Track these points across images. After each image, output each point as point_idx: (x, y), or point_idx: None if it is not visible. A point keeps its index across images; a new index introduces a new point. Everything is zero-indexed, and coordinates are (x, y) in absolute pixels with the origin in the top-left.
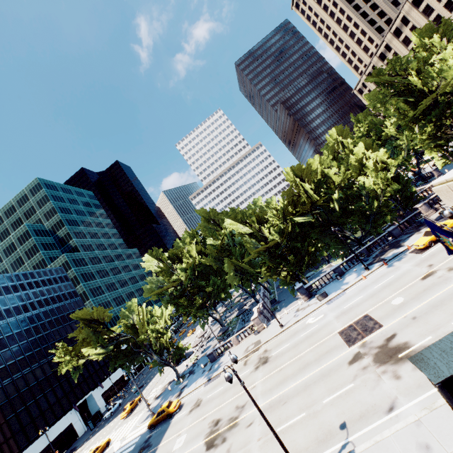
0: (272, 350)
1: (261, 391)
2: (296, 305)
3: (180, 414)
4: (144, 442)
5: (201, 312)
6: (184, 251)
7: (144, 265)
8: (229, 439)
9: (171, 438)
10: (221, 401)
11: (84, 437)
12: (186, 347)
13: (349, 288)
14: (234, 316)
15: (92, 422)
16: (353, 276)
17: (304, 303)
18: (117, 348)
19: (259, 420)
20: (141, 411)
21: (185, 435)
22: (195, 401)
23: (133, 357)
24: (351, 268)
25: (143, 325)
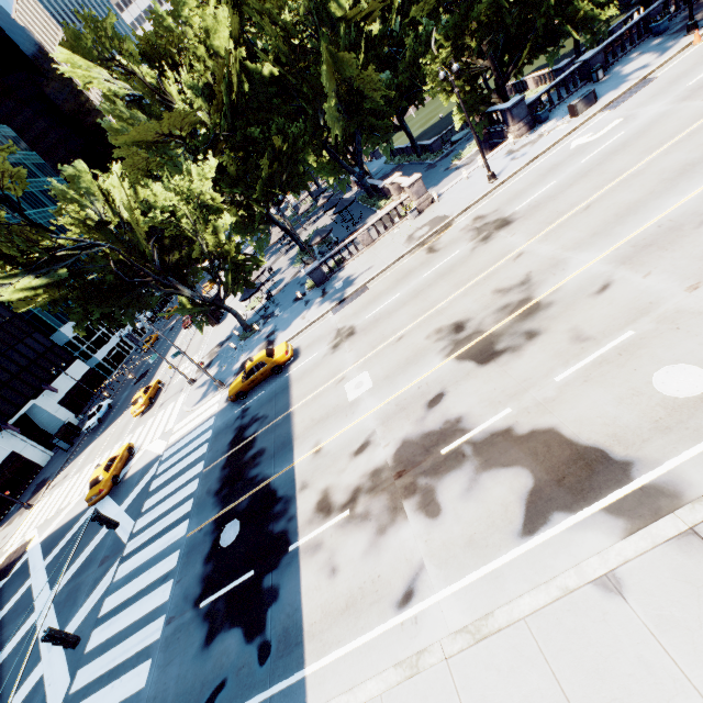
0: (506, 208)
1: (562, 248)
2: (495, 151)
3: (304, 361)
4: (235, 420)
5: (274, 192)
6: (188, 35)
7: (68, 74)
8: (554, 327)
9: (321, 390)
10: (427, 305)
11: (57, 464)
12: (257, 265)
13: (657, 71)
14: (312, 230)
15: (62, 440)
16: (647, 57)
17: (521, 140)
18: (79, 280)
19: (633, 272)
20: (177, 395)
21: (366, 373)
22: (331, 335)
23: (130, 295)
24: (619, 59)
25: (135, 220)
